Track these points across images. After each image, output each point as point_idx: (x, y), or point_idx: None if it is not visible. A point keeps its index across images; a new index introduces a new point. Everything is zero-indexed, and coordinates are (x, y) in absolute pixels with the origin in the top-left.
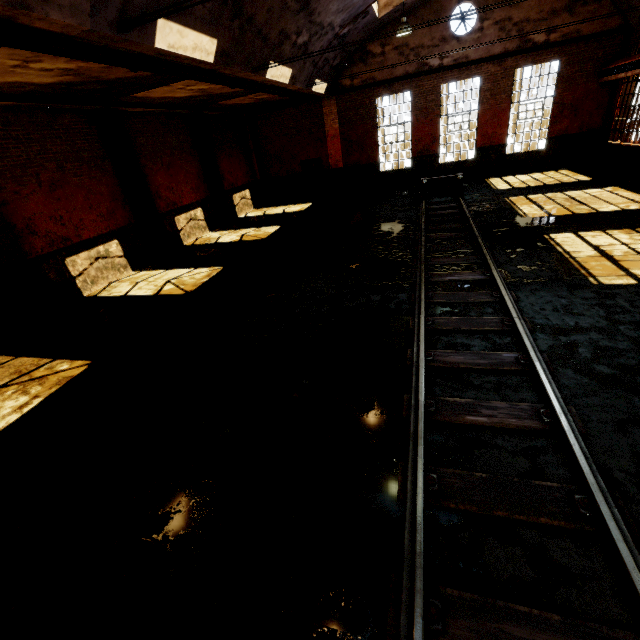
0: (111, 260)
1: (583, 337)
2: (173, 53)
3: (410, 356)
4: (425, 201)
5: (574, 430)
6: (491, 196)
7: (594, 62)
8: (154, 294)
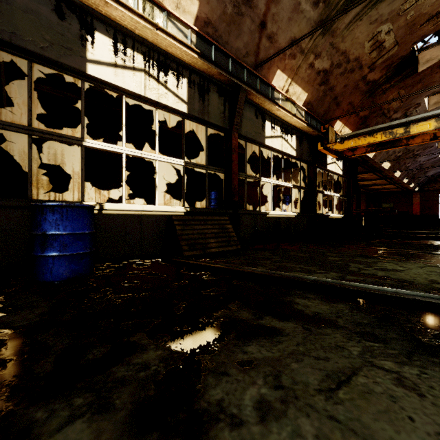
0: None
1: None
2: (402, 182)
3: None
4: None
5: None
6: None
7: None
8: None
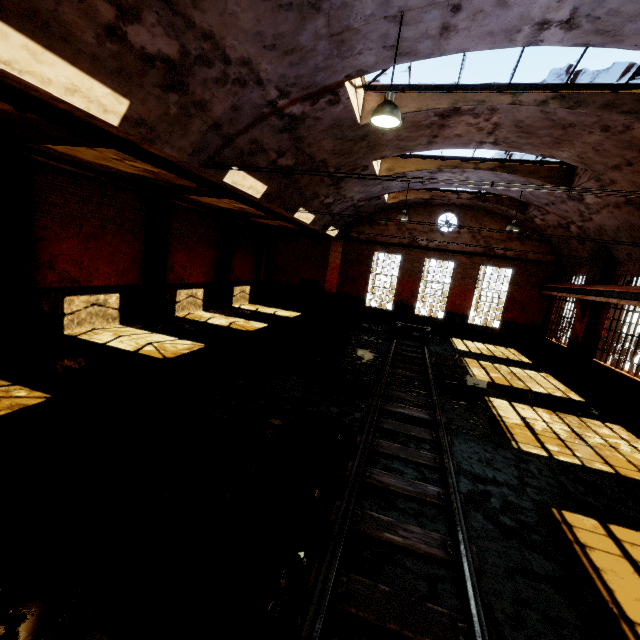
0: (105, 309)
1: (497, 489)
2: (234, 186)
3: (350, 468)
4: (396, 340)
5: (470, 565)
6: (451, 352)
7: (537, 278)
8: (133, 350)
